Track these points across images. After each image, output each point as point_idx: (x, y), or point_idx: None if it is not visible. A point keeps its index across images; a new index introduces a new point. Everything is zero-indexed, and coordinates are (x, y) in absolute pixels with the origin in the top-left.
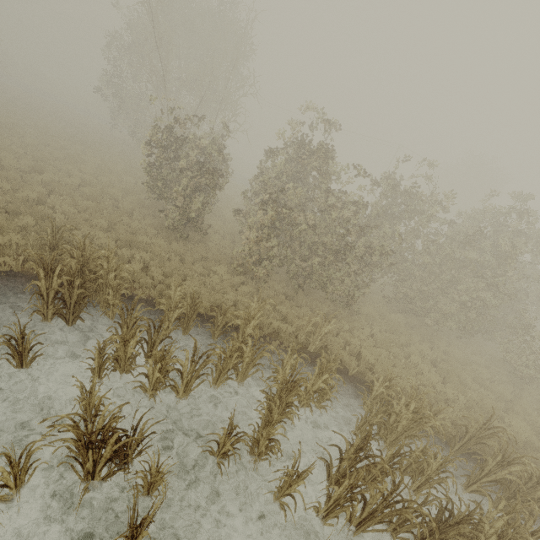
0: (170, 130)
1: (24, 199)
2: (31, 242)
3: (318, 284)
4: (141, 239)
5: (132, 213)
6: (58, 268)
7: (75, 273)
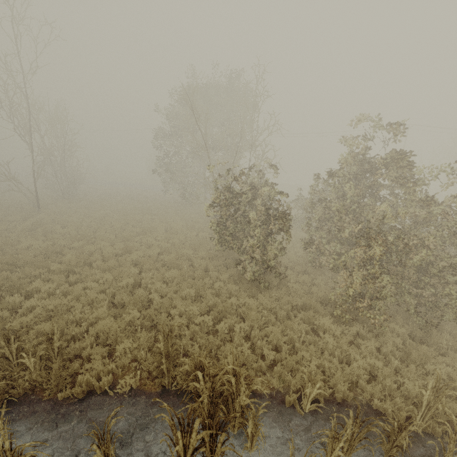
0: (230, 187)
1: (125, 286)
2: (143, 346)
3: (455, 316)
4: (229, 302)
5: (205, 268)
6: (196, 422)
7: (217, 425)
